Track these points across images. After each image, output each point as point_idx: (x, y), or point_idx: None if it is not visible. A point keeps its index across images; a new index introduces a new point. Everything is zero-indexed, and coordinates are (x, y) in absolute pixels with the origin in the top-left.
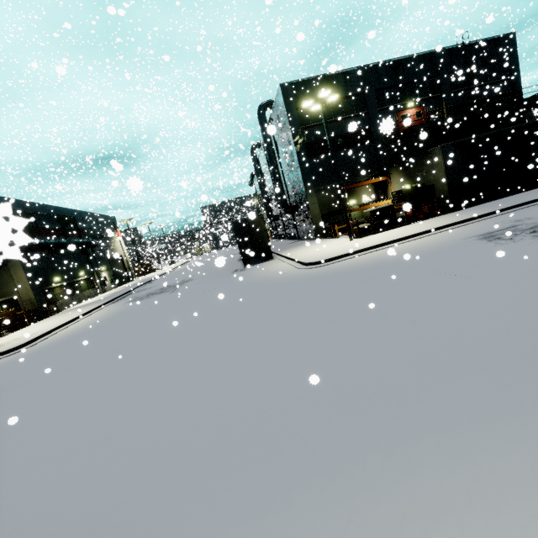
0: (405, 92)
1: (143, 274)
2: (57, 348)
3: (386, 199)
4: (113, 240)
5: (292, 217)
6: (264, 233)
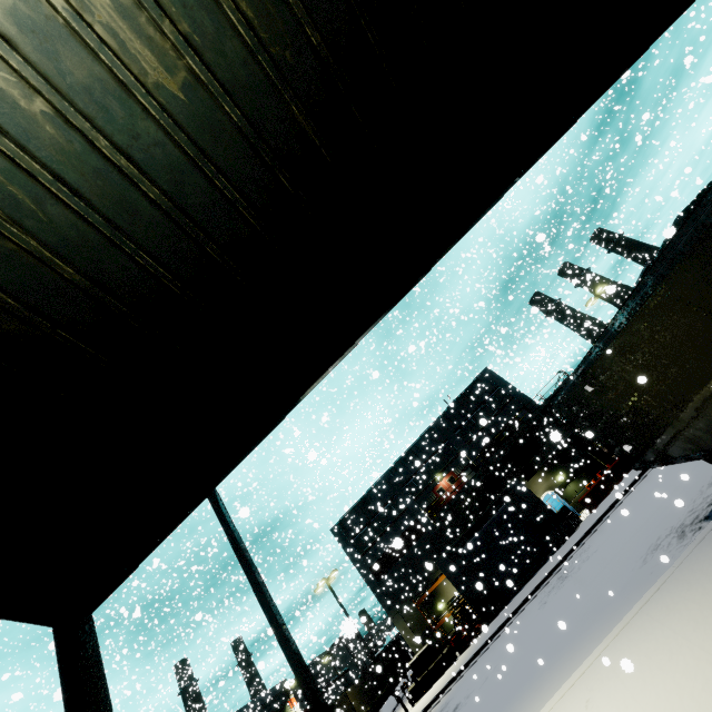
0: (429, 469)
1: None
2: None
3: None
4: None
5: None
6: None
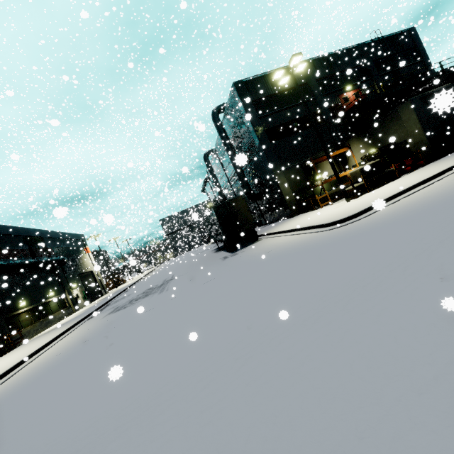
0: (341, 79)
1: (114, 287)
2: (7, 407)
3: (350, 169)
4: (83, 257)
5: (257, 204)
6: (247, 213)
